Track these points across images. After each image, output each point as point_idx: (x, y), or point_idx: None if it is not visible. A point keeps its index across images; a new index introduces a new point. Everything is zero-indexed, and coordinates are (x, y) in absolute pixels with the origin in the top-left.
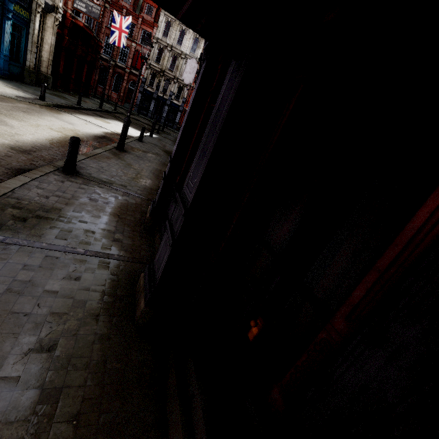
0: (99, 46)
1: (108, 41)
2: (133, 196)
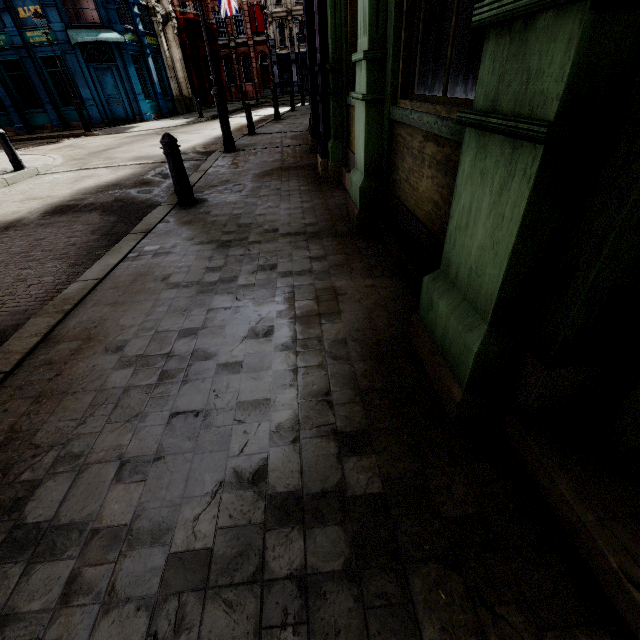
0: (213, 31)
1: (217, 17)
2: (298, 132)
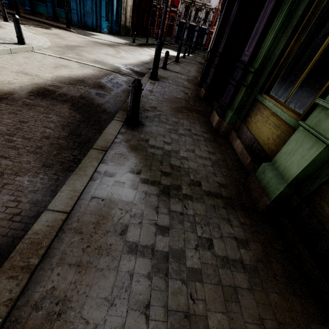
0: None
1: None
2: (190, 77)
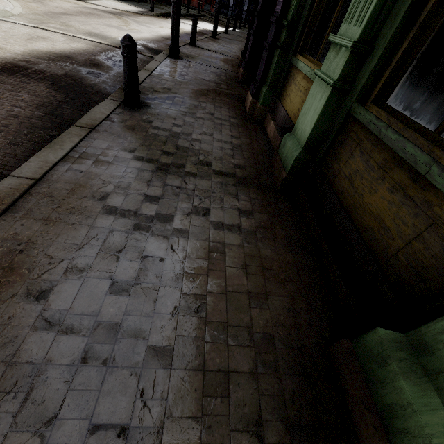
0: None
1: None
2: (229, 57)
